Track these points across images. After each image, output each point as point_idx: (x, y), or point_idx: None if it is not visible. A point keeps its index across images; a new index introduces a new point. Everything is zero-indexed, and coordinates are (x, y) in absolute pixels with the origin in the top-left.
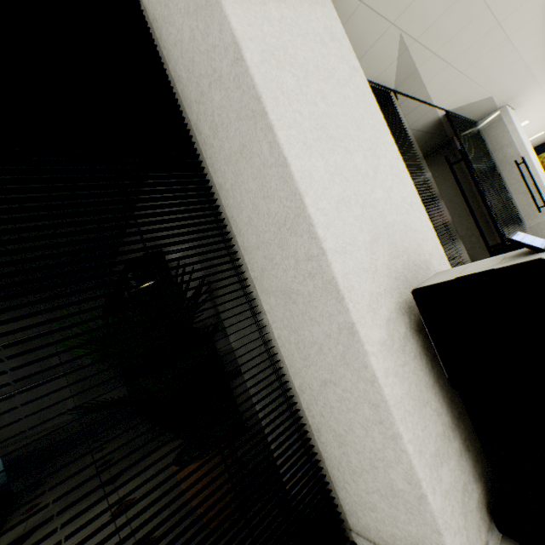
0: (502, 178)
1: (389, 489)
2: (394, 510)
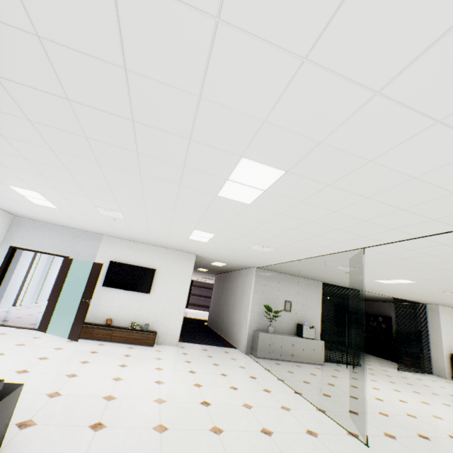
0: None
1: (440, 368)
2: (440, 370)
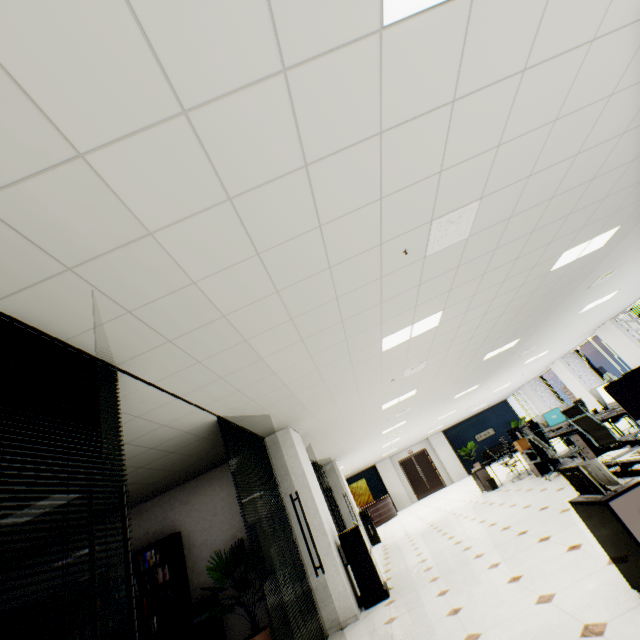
0: (337, 502)
1: (339, 594)
2: (340, 601)
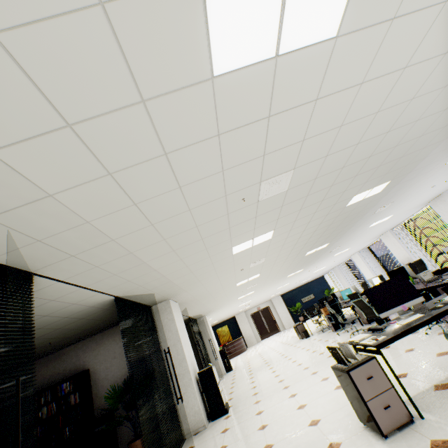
0: (205, 343)
1: (195, 412)
2: (195, 417)
